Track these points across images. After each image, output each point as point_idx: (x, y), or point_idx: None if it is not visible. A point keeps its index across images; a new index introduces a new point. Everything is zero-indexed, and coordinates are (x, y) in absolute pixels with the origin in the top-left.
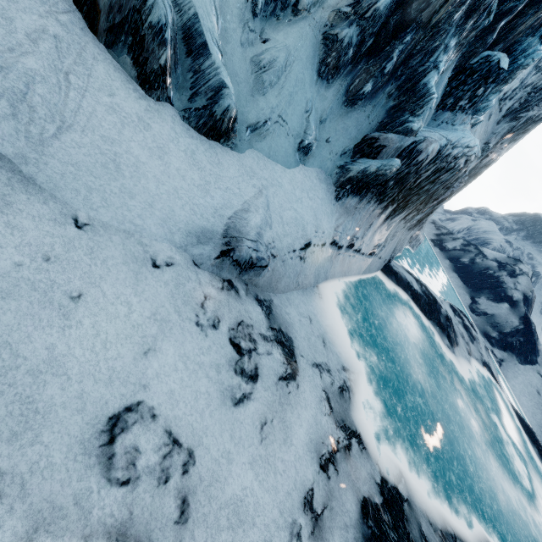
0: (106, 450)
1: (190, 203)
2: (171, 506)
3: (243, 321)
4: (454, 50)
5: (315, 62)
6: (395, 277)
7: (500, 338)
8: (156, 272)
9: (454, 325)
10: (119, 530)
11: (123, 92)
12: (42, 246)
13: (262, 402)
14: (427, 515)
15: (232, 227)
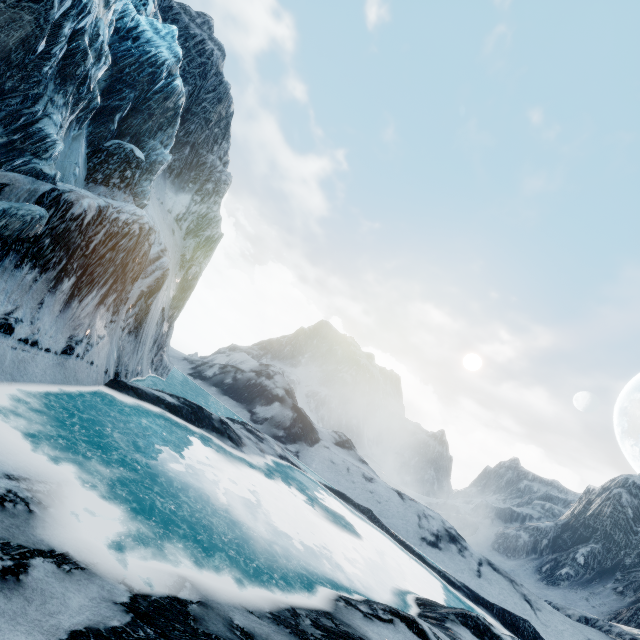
0: None
1: None
2: None
3: None
4: (67, 111)
5: None
6: (133, 392)
7: (287, 433)
8: None
9: (235, 429)
10: None
11: None
12: None
13: None
14: (243, 606)
15: None
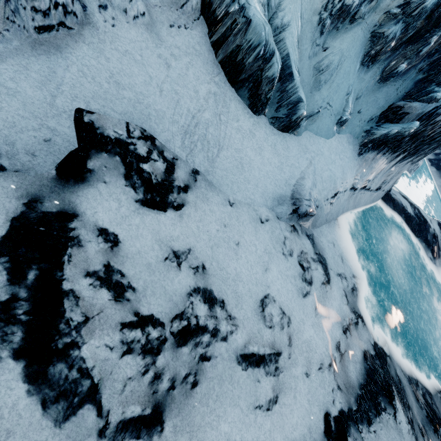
0: (262, 313)
1: (273, 180)
2: (286, 339)
3: (303, 250)
4: None
5: (360, 55)
6: (392, 203)
7: None
8: (262, 226)
9: (439, 241)
10: (272, 344)
11: (242, 117)
12: (222, 219)
13: (315, 296)
14: (400, 366)
15: (295, 191)
